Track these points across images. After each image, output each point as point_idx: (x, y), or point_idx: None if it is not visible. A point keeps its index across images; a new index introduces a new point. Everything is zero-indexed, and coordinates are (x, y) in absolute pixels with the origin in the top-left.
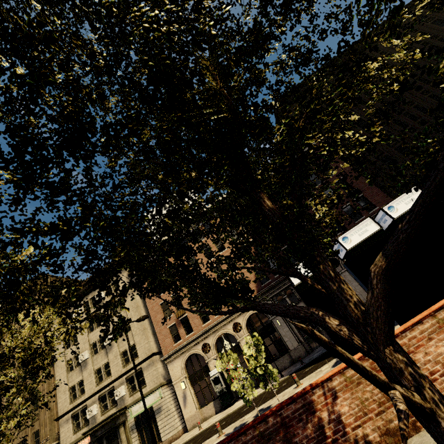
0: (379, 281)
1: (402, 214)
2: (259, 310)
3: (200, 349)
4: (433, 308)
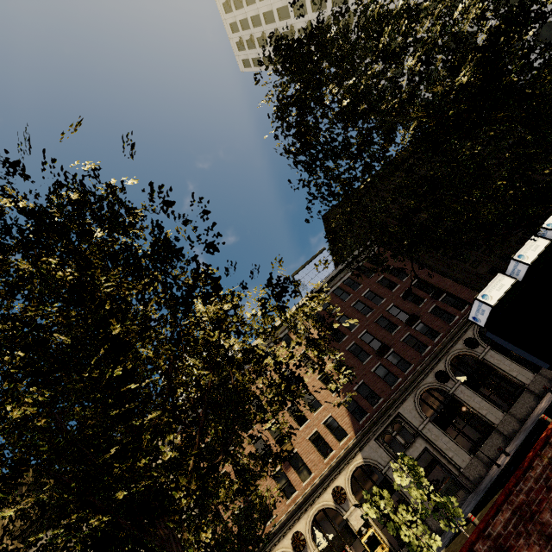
0: None
1: None
2: None
3: (288, 547)
4: None
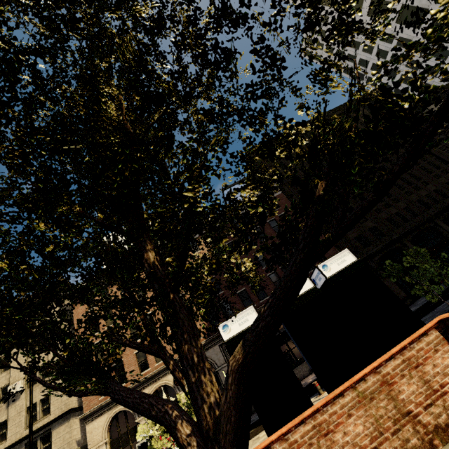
0: (234, 380)
1: (334, 274)
2: (113, 398)
3: None
4: (355, 379)
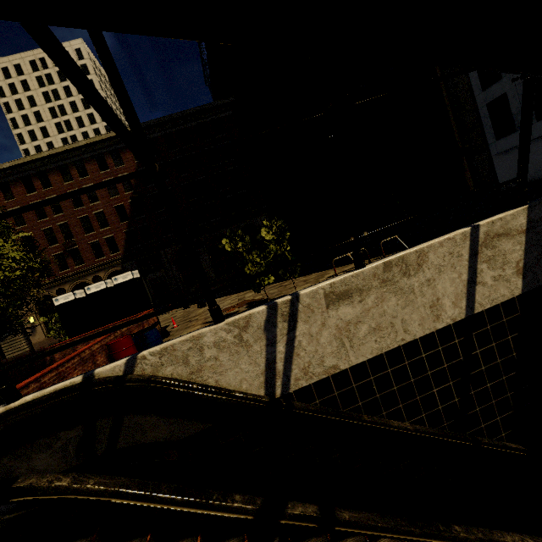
0: None
1: (118, 284)
2: None
3: (54, 293)
4: (105, 326)
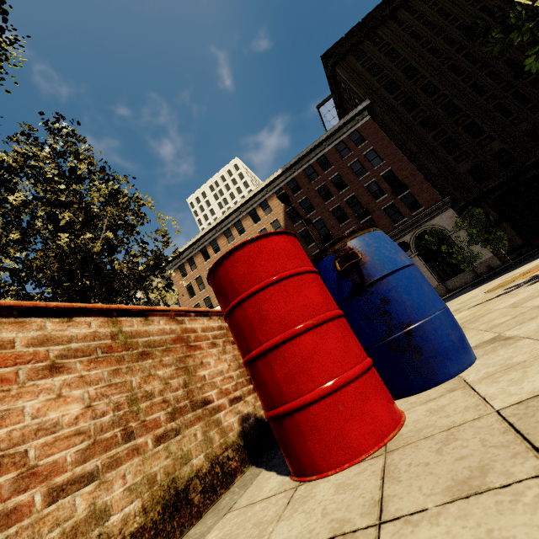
0: None
1: None
2: None
3: None
4: None
